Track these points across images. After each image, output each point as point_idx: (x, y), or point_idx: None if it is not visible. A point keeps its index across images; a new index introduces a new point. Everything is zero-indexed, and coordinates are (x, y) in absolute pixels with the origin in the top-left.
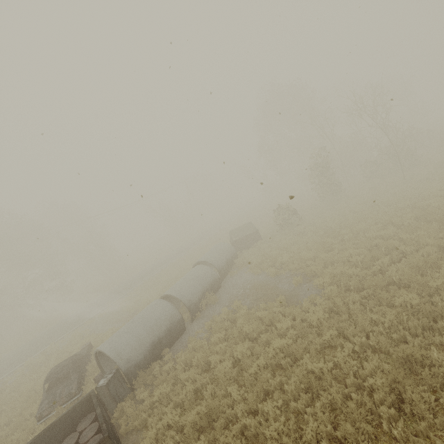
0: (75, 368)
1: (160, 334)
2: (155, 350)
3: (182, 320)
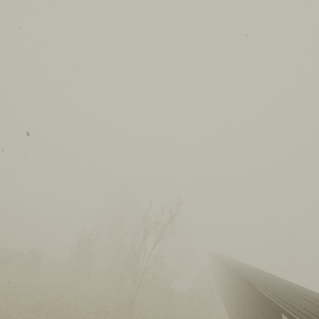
0: None
1: None
2: None
3: None
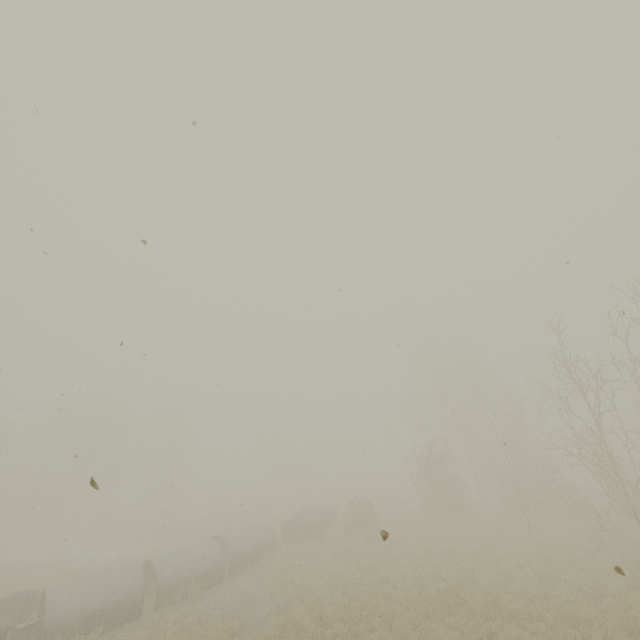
0: (24, 604)
1: (107, 603)
2: (89, 621)
3: (140, 600)
